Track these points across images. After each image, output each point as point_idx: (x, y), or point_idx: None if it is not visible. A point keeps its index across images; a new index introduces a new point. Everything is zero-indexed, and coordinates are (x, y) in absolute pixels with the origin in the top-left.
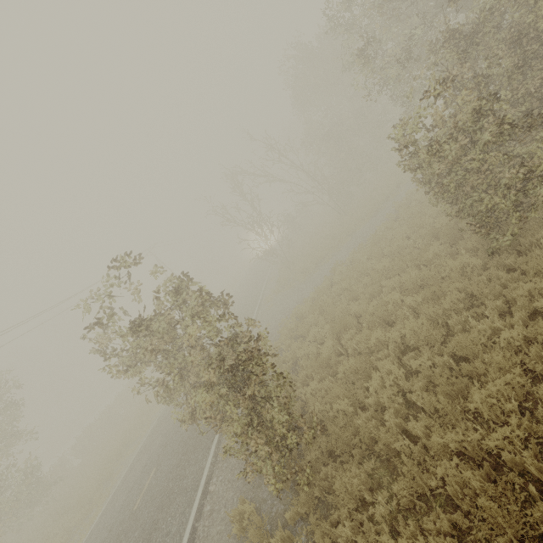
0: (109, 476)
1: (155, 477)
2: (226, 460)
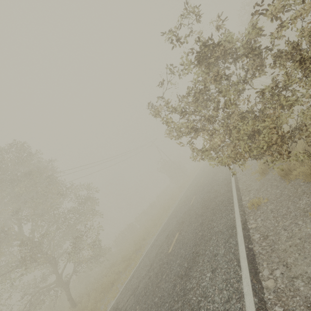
0: (139, 248)
1: (181, 235)
2: (257, 210)
